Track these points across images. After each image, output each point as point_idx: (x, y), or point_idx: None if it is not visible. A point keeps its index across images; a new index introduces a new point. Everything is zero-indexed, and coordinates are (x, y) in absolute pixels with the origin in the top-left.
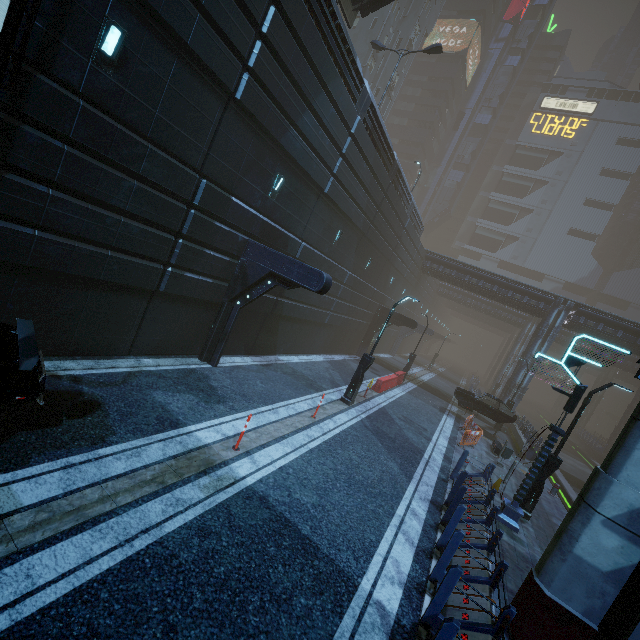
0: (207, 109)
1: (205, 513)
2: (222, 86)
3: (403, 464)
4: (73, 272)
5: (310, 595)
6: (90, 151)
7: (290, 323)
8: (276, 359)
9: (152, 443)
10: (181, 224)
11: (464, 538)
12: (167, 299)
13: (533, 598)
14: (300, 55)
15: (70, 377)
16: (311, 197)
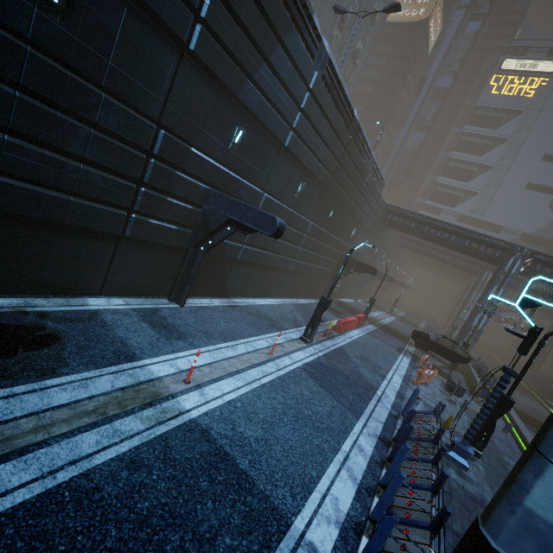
0: (161, 60)
1: (141, 445)
2: (174, 37)
3: (355, 400)
4: (36, 216)
5: (237, 534)
6: (43, 98)
7: (256, 269)
8: (243, 301)
9: (103, 375)
10: (143, 173)
11: (409, 477)
12: (134, 244)
13: (478, 548)
14: (253, 7)
15: (37, 313)
16: (272, 150)
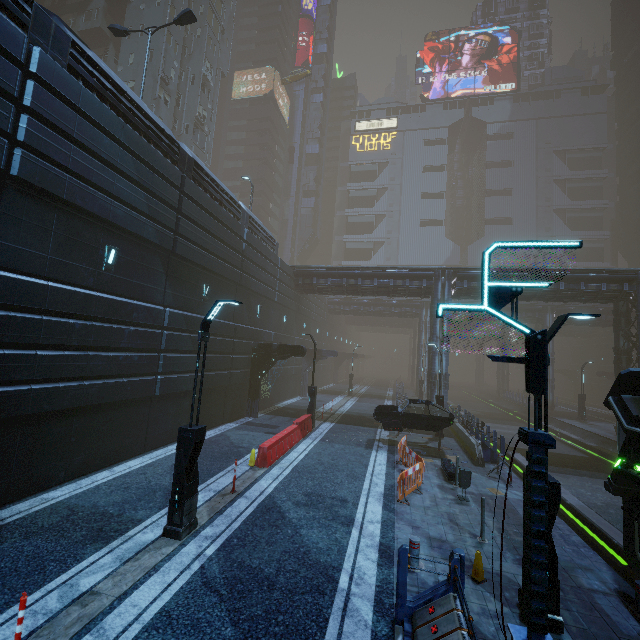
0: None
1: None
2: None
3: None
4: None
5: None
6: None
7: (58, 422)
8: (36, 503)
9: None
10: None
11: None
12: None
13: None
14: None
15: None
16: None
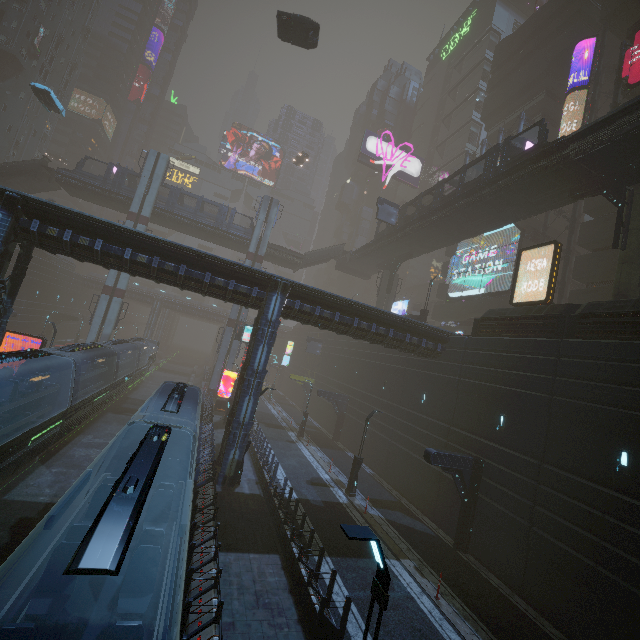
0: None
1: None
2: None
3: None
4: None
5: None
6: None
7: None
8: None
9: None
10: None
11: None
12: None
13: None
14: None
15: None
16: None
